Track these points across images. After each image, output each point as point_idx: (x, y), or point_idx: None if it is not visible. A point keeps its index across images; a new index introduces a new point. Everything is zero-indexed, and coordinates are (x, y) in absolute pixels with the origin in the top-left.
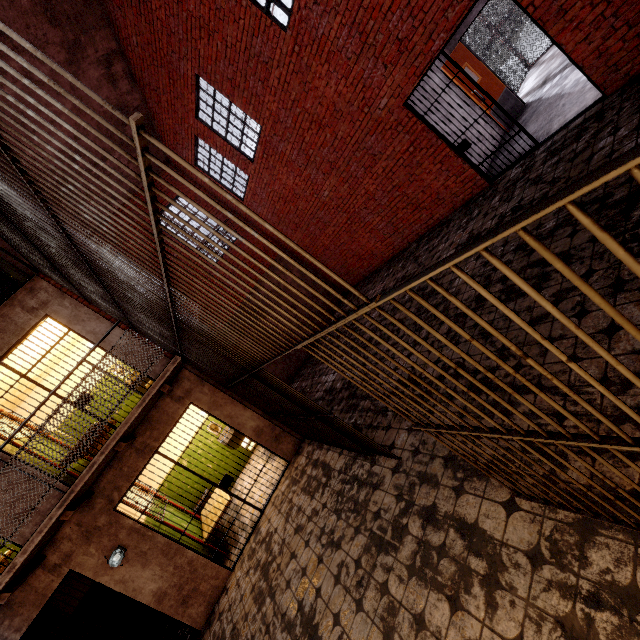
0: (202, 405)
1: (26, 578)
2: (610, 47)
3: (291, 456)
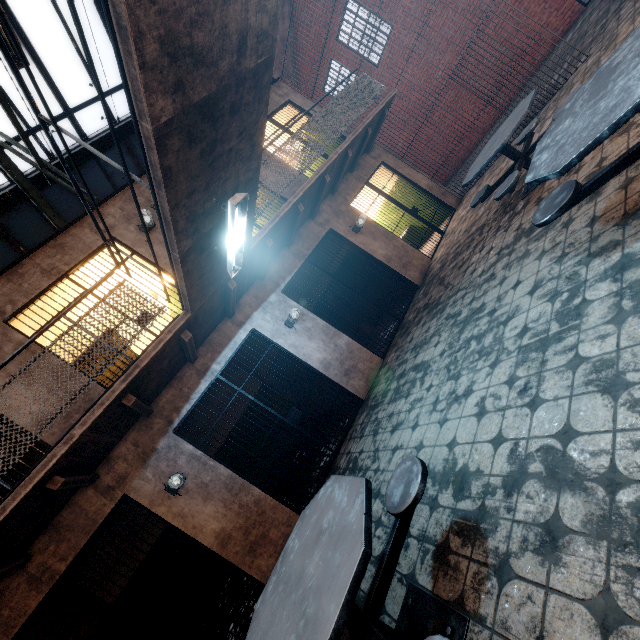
0: (389, 165)
1: (321, 199)
2: None
3: (455, 207)
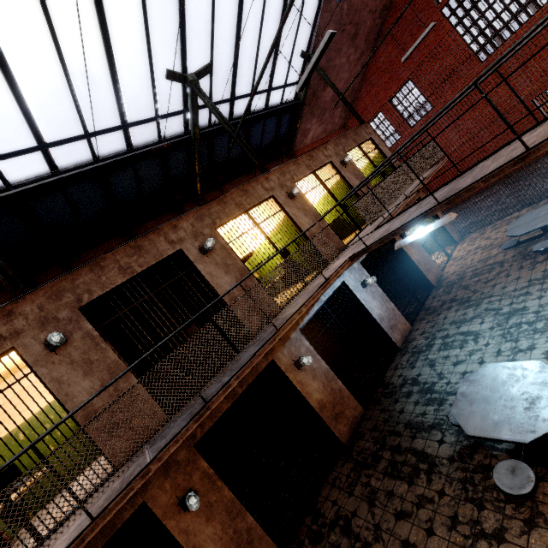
0: None
1: None
2: None
3: (458, 241)
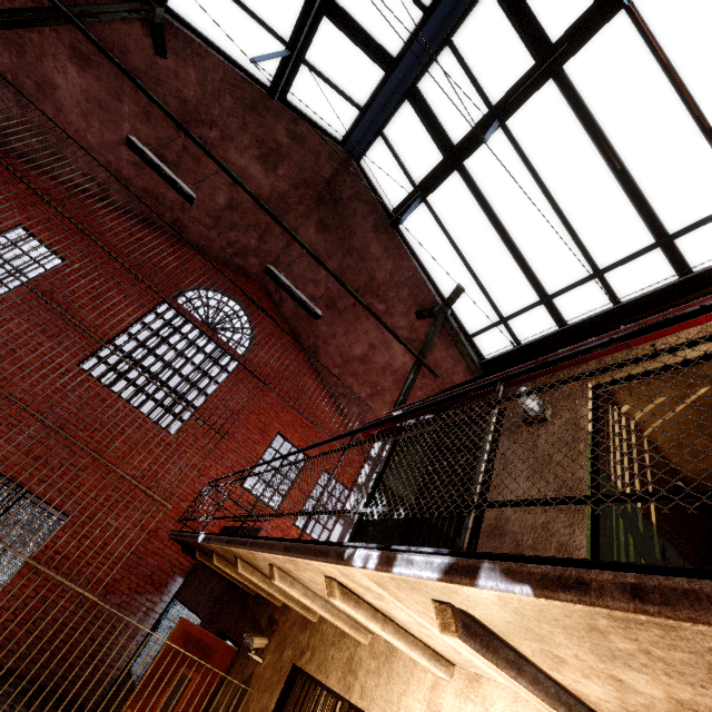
0: None
1: None
2: (1, 616)
3: None
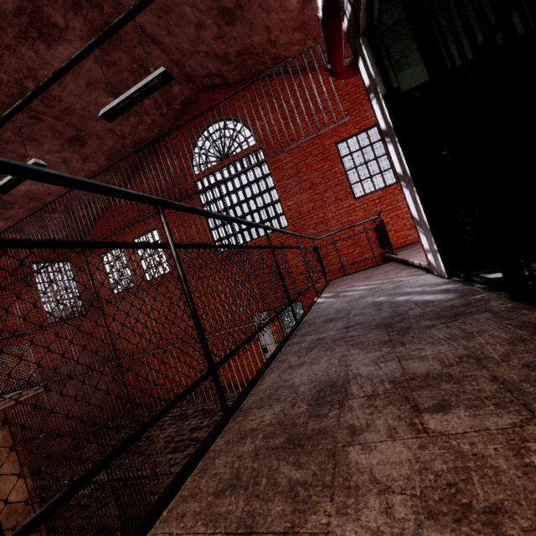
0: None
1: None
2: None
3: None
